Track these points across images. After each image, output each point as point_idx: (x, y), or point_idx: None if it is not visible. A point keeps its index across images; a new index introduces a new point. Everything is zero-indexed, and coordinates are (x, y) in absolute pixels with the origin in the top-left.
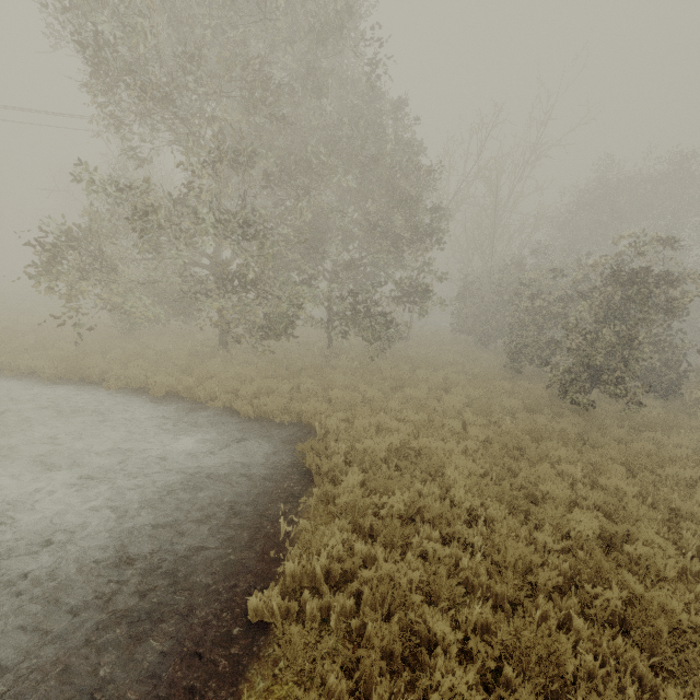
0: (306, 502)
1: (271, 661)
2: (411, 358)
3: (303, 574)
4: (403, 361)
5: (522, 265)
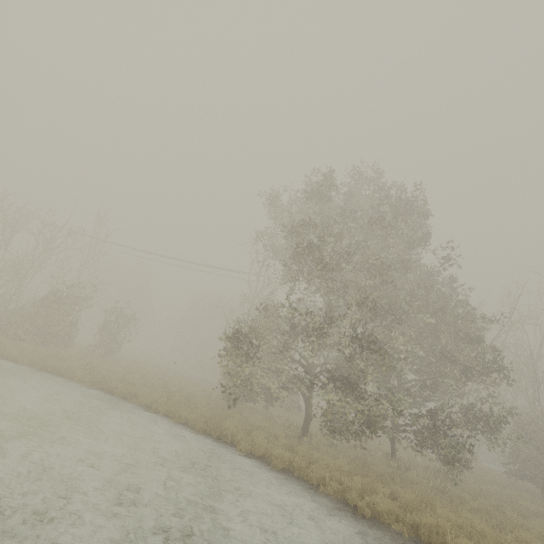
0: None
1: None
2: (484, 493)
3: None
4: (479, 494)
5: None
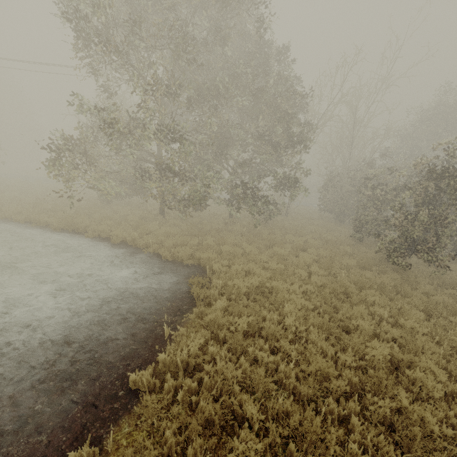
0: (188, 317)
1: (137, 415)
2: (285, 227)
3: (171, 363)
4: (278, 229)
5: (371, 165)
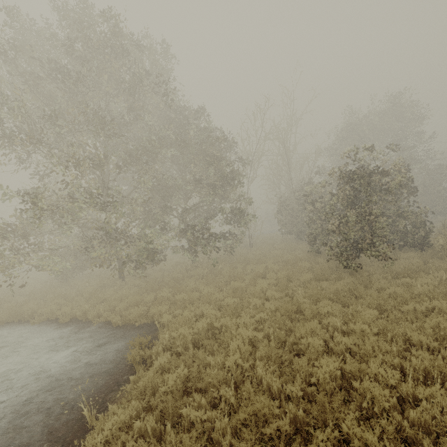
0: (126, 388)
1: None
2: (247, 258)
3: None
4: (239, 262)
5: (309, 183)
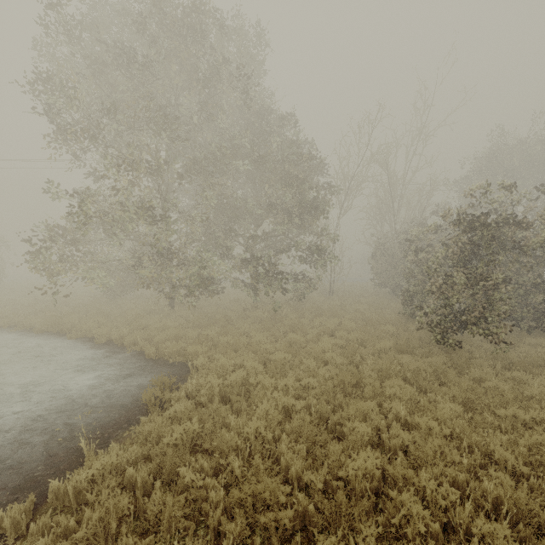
0: (136, 429)
1: None
2: (320, 308)
3: (66, 494)
4: (309, 311)
5: (421, 225)
